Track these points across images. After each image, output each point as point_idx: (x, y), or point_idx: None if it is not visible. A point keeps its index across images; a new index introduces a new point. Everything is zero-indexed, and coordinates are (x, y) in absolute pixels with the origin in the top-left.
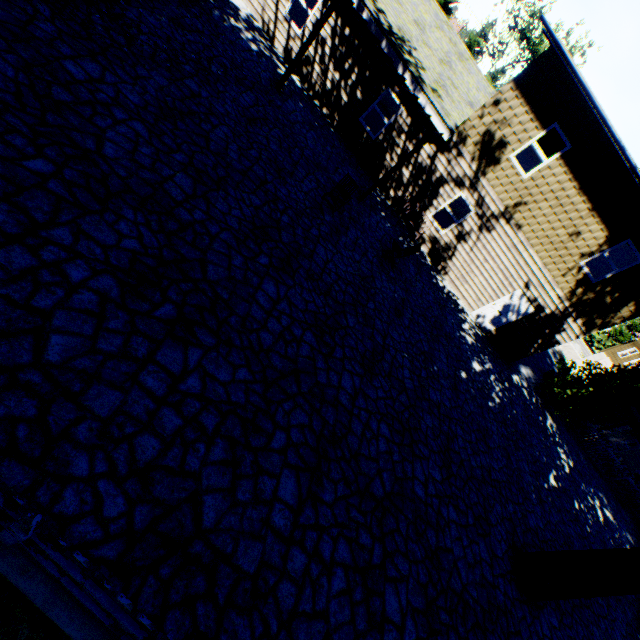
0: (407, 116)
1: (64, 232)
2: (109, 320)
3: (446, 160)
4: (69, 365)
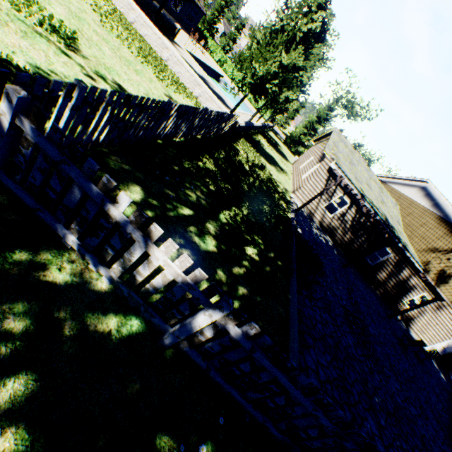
0: (394, 258)
1: None
2: None
3: (416, 278)
4: None
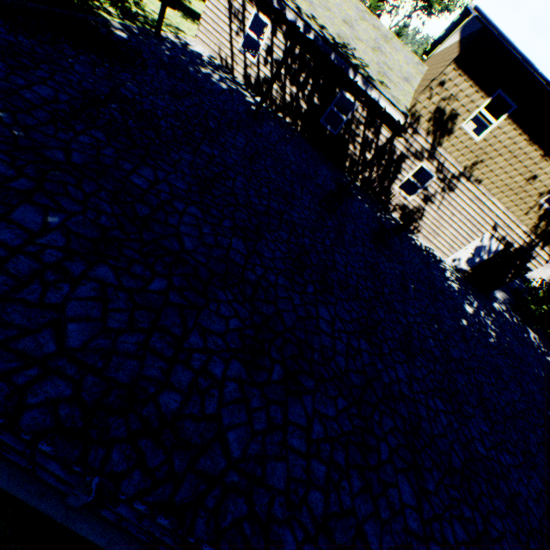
0: (362, 110)
1: (195, 336)
2: (251, 400)
3: (403, 139)
4: (247, 455)
